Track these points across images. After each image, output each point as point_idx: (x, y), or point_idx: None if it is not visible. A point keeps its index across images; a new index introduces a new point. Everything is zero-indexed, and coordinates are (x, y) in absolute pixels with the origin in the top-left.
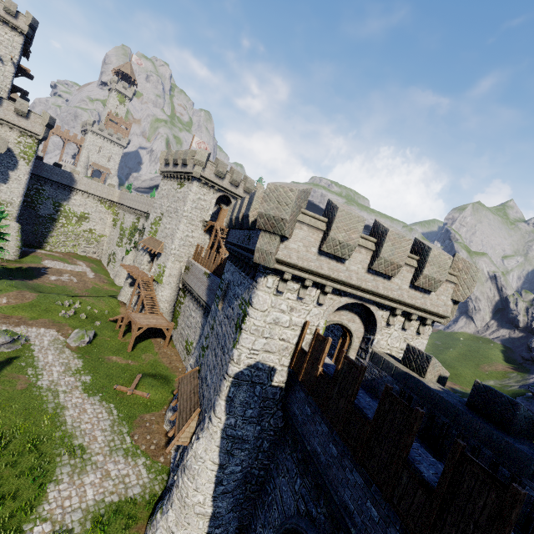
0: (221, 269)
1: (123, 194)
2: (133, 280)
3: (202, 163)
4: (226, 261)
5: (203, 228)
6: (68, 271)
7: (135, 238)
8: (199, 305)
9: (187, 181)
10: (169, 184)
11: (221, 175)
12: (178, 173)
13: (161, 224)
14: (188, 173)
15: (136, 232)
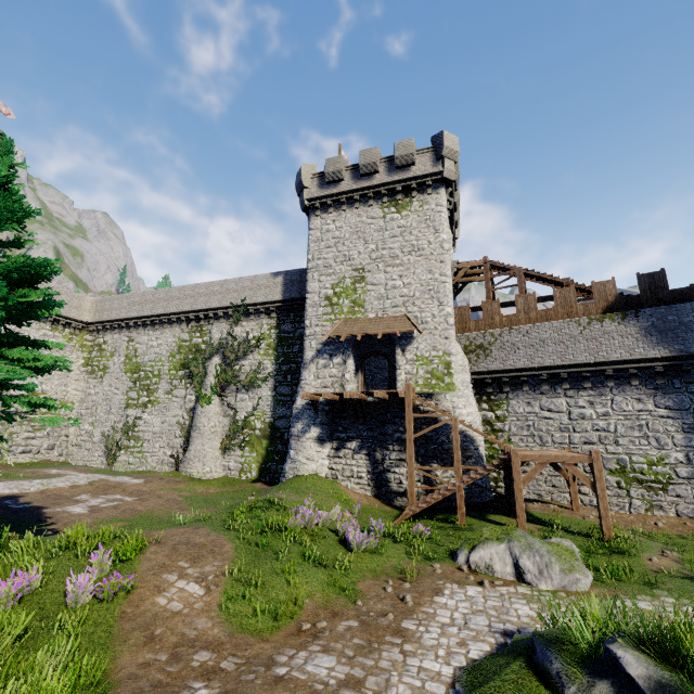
0: (643, 294)
1: (114, 300)
2: (321, 429)
3: (455, 155)
4: (654, 275)
5: (453, 277)
6: (71, 489)
7: (216, 364)
8: (613, 383)
9: (416, 194)
10: (352, 215)
11: (457, 185)
12: (383, 187)
13: (369, 286)
14: (419, 179)
15: (211, 353)
